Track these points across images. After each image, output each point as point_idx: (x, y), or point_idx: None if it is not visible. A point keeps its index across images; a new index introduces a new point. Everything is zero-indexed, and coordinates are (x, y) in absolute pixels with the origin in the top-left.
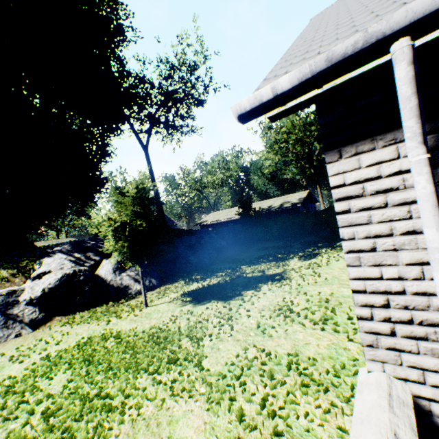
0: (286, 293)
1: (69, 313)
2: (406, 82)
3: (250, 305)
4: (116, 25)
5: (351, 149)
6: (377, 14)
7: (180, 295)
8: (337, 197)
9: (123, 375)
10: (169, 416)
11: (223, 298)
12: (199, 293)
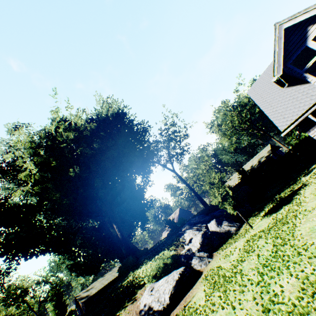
0: (315, 185)
1: (215, 250)
2: (314, 119)
3: (303, 197)
4: (142, 128)
5: (311, 129)
6: (298, 110)
7: (261, 217)
8: (315, 138)
9: (282, 226)
10: (312, 215)
11: (285, 204)
12: (270, 211)
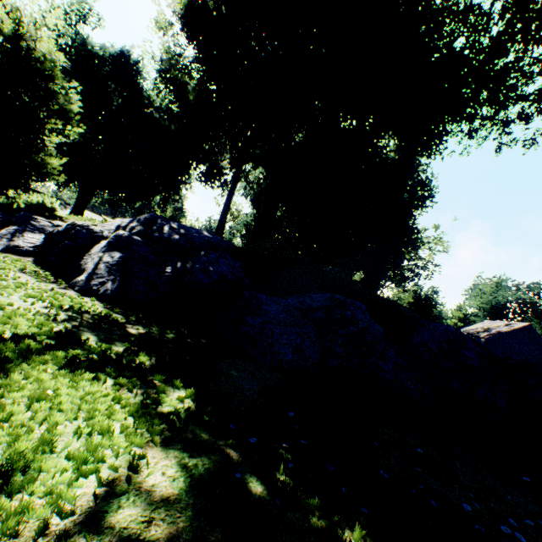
0: None
1: (41, 263)
2: None
3: None
4: None
5: None
6: None
7: None
8: None
9: None
10: None
11: None
12: None
